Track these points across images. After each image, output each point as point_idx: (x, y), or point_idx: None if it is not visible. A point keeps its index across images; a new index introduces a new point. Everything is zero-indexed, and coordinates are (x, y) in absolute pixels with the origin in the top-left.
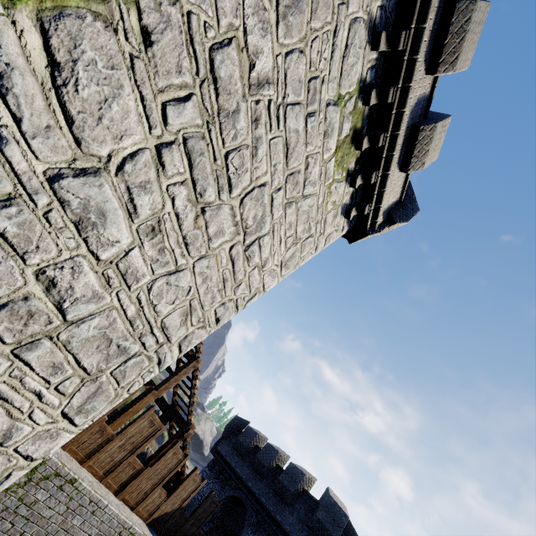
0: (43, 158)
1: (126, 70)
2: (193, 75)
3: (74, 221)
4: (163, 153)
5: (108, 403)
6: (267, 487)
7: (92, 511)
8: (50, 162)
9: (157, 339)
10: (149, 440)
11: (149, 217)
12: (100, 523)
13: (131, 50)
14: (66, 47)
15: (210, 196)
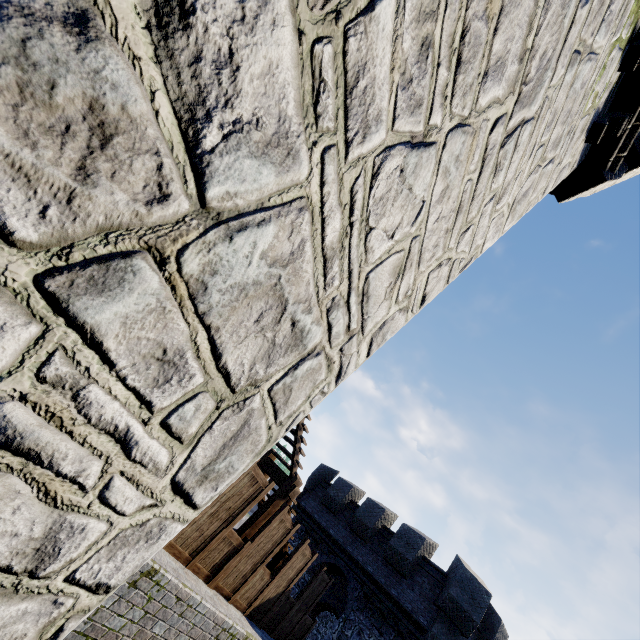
0: None
1: None
2: None
3: None
4: None
5: (253, 456)
6: (373, 554)
7: (180, 612)
8: None
9: (348, 321)
10: (250, 505)
11: None
12: (192, 626)
13: None
14: None
15: None
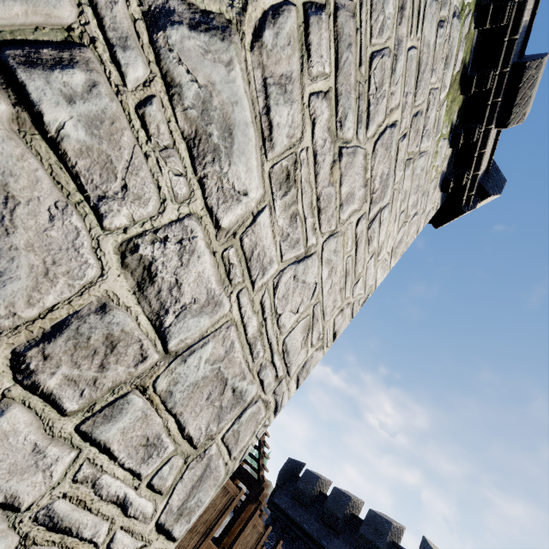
0: None
1: None
2: None
3: (187, 136)
4: (310, 25)
5: (216, 489)
6: (347, 545)
7: None
8: None
9: (276, 372)
10: (224, 515)
11: (284, 151)
12: None
13: None
14: None
15: (348, 129)
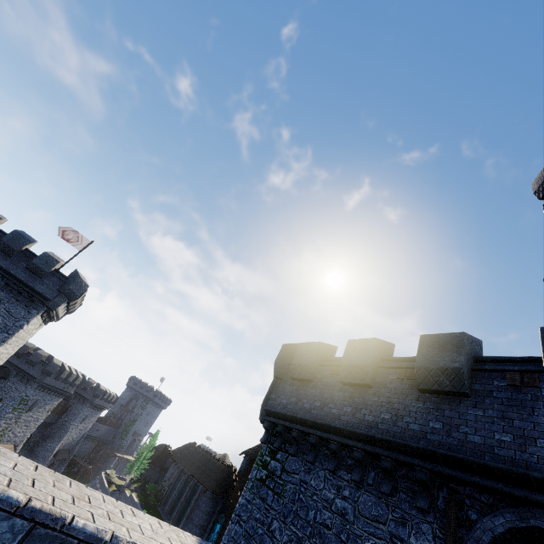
0: None
1: None
2: None
3: None
4: None
5: None
6: (22, 361)
7: None
8: None
9: None
10: None
11: None
12: None
13: None
14: None
15: None
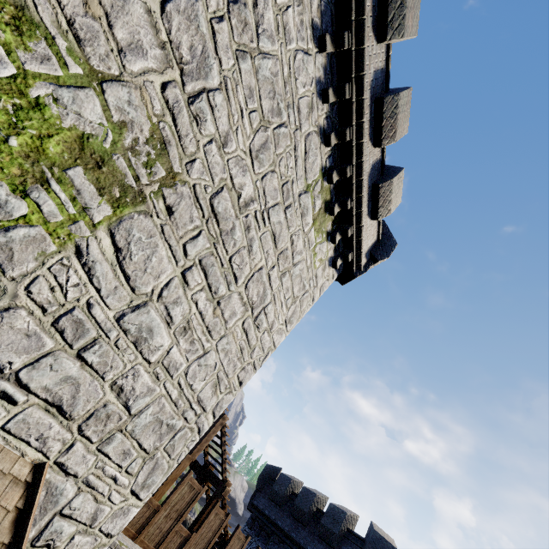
0: (113, 307)
1: (159, 235)
2: (201, 219)
3: (133, 341)
4: (187, 275)
5: (163, 475)
6: (311, 535)
7: None
8: (117, 308)
9: (195, 412)
10: (191, 505)
11: (181, 321)
12: None
13: (161, 222)
14: (124, 237)
15: (222, 291)
